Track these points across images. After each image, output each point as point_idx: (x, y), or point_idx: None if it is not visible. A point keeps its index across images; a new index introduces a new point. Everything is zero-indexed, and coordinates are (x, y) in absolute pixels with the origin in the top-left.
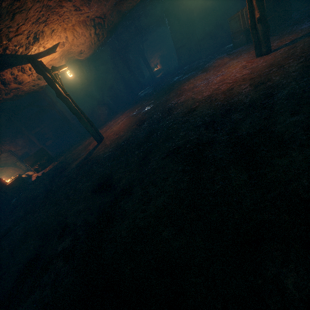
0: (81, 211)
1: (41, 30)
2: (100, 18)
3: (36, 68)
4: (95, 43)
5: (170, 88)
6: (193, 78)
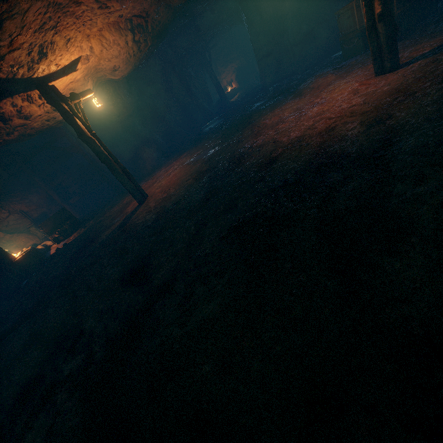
0: (103, 313)
1: (50, 41)
2: (141, 17)
3: (46, 97)
4: (134, 55)
5: (246, 122)
6: (279, 106)
